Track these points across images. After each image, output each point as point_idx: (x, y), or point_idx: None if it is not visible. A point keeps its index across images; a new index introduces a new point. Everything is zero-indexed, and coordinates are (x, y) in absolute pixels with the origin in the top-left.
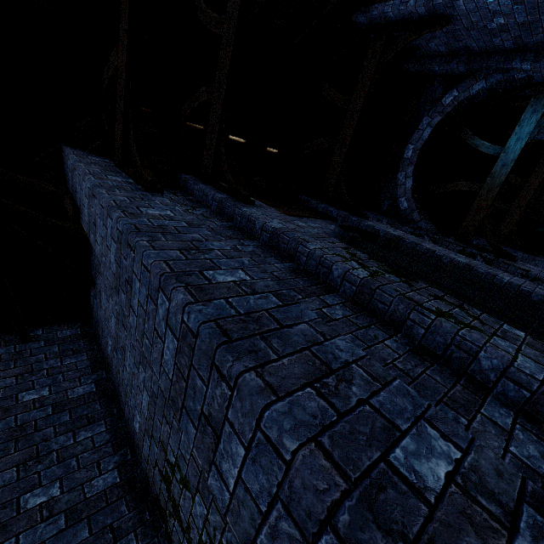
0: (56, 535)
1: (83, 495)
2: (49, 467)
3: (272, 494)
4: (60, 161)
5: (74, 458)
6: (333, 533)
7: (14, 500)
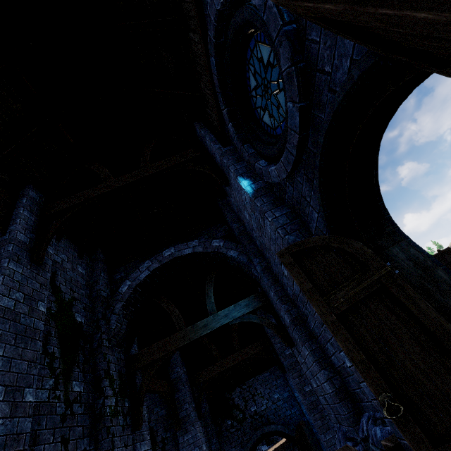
0: None
1: None
2: None
3: None
4: None
5: None
6: None
7: None
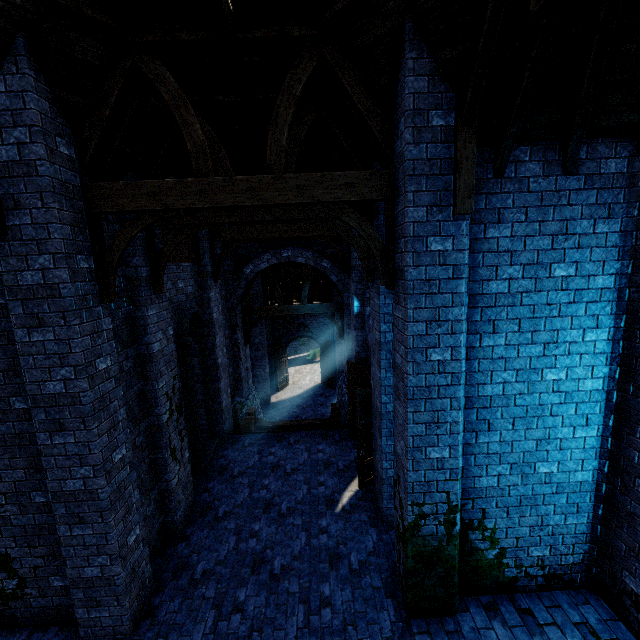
0: None
1: None
2: None
3: (95, 544)
4: None
5: None
6: (110, 556)
7: None
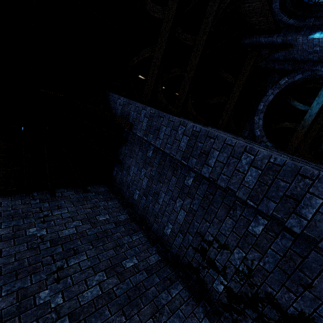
0: (145, 279)
1: (148, 263)
2: (127, 250)
3: None
4: (107, 100)
5: (136, 247)
6: None
7: (119, 263)
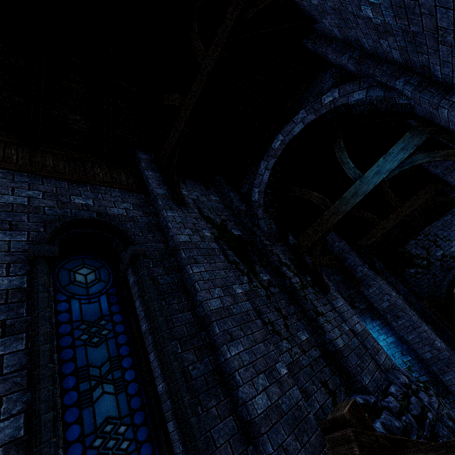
0: None
1: None
2: None
3: None
4: None
5: None
6: None
7: None
